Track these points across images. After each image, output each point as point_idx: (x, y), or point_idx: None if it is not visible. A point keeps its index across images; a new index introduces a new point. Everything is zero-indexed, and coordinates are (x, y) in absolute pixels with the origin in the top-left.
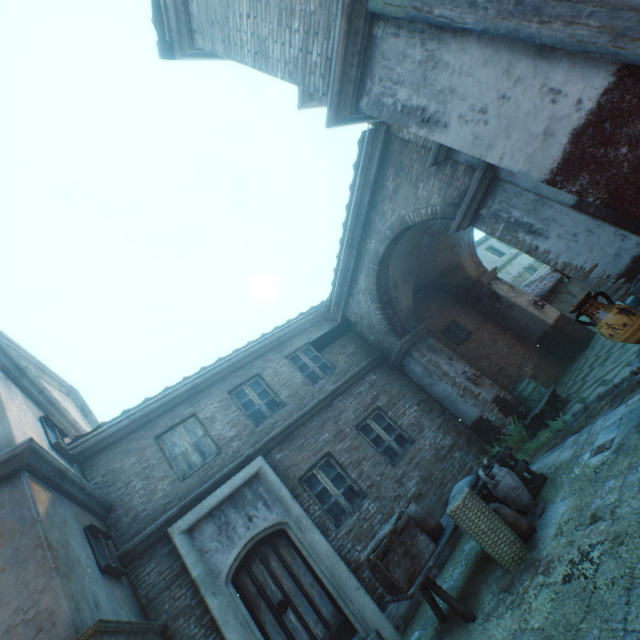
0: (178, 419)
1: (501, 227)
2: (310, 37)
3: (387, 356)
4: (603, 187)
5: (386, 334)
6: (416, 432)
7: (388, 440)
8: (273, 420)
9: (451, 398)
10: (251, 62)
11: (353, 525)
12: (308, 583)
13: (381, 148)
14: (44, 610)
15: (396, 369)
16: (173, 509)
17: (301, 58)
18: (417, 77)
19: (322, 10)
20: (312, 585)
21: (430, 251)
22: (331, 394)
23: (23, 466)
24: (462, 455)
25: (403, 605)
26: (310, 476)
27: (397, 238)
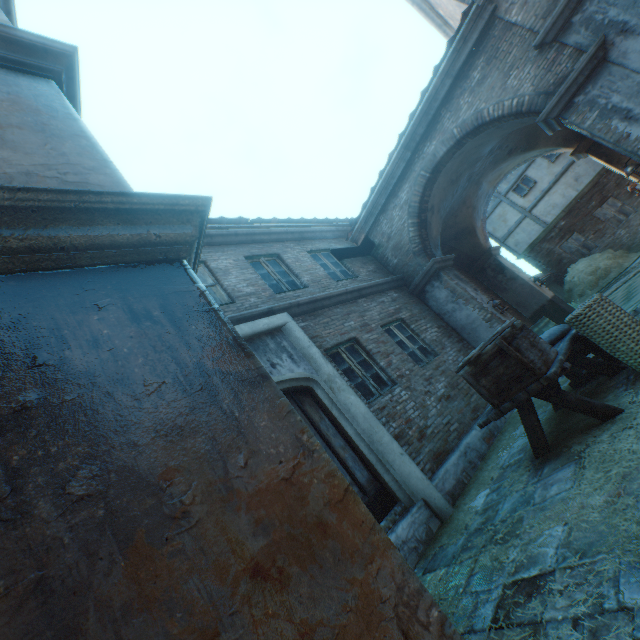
0: None
1: (594, 115)
2: None
3: (407, 282)
4: None
5: (415, 255)
6: (439, 347)
7: (412, 347)
8: (295, 294)
9: (474, 325)
10: None
11: (386, 404)
12: (339, 445)
13: (481, 30)
14: (95, 185)
15: (415, 296)
16: None
17: None
18: None
19: None
20: (344, 448)
21: (458, 200)
22: (357, 291)
23: (53, 73)
24: None
25: (448, 483)
26: (335, 353)
27: (460, 143)
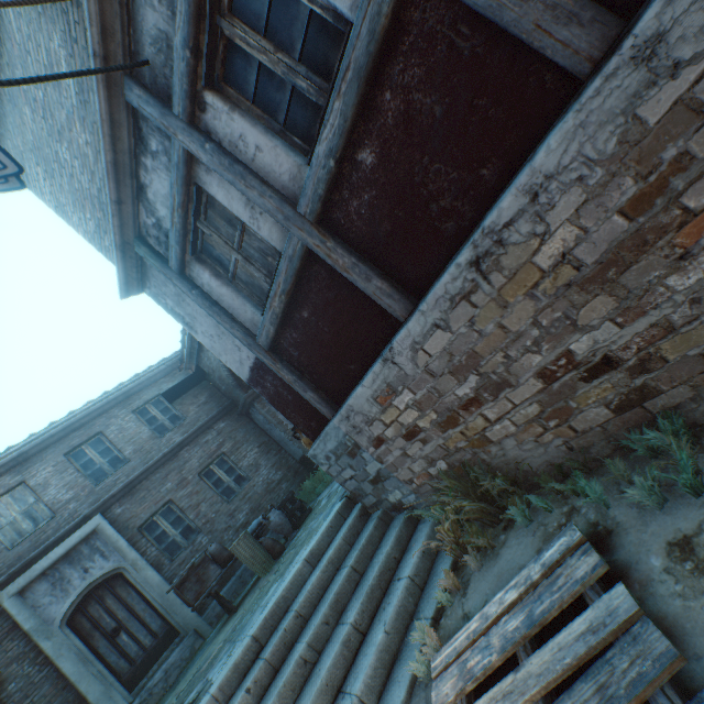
0: (3, 490)
1: None
2: (102, 230)
3: (238, 404)
4: (267, 395)
5: (234, 387)
6: (253, 471)
7: (228, 481)
8: (115, 477)
9: (285, 441)
10: (54, 208)
11: (186, 557)
12: (142, 609)
13: None
14: None
15: (245, 415)
16: (1, 578)
17: (97, 237)
18: (176, 299)
19: (107, 223)
20: (145, 610)
21: None
22: (178, 446)
23: None
24: (288, 485)
25: (219, 607)
26: (151, 523)
27: None
